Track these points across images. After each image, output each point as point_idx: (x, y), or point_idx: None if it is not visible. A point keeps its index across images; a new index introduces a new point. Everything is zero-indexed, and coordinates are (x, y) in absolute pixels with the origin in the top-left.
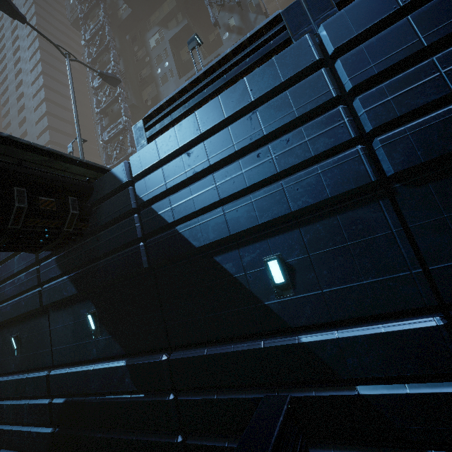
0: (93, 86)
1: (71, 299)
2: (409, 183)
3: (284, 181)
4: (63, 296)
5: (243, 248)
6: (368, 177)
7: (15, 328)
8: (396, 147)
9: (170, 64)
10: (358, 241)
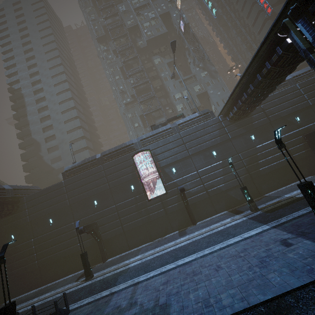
0: (127, 74)
1: (241, 135)
2: (313, 106)
3: (297, 105)
4: (240, 133)
5: (290, 116)
6: (309, 105)
7: (212, 150)
8: (311, 101)
9: (169, 73)
10: (308, 113)
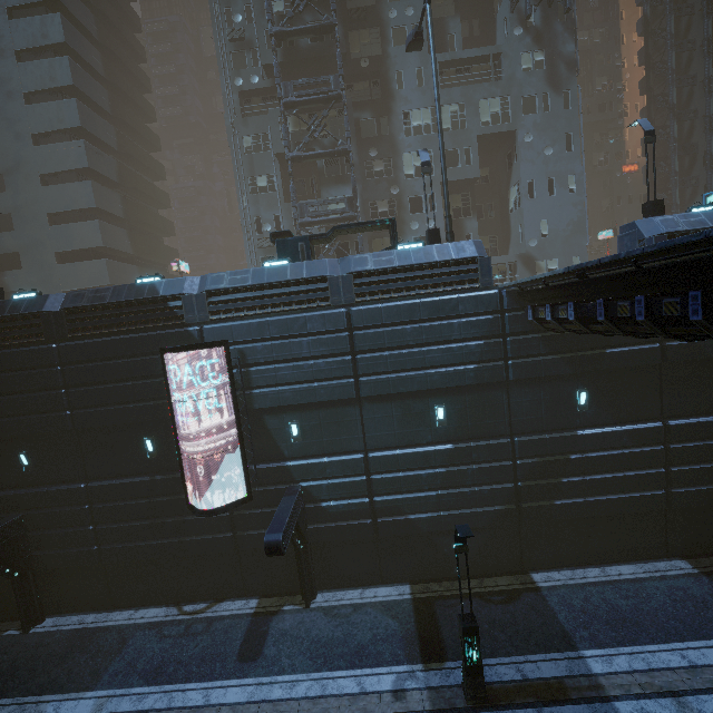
0: None
1: (550, 377)
2: None
3: None
4: (550, 374)
5: None
6: None
7: (437, 399)
8: None
9: (417, 15)
10: None
